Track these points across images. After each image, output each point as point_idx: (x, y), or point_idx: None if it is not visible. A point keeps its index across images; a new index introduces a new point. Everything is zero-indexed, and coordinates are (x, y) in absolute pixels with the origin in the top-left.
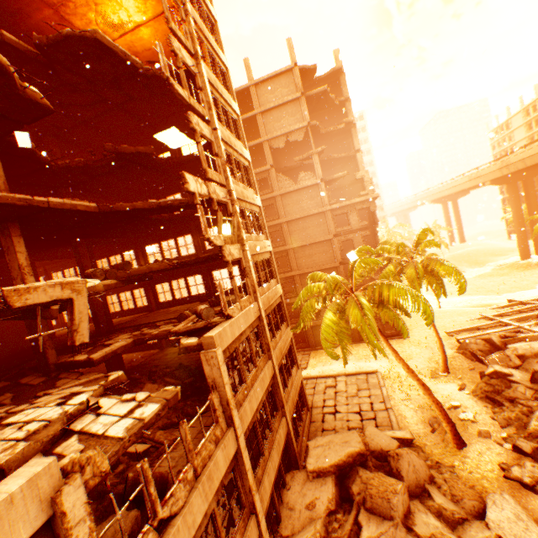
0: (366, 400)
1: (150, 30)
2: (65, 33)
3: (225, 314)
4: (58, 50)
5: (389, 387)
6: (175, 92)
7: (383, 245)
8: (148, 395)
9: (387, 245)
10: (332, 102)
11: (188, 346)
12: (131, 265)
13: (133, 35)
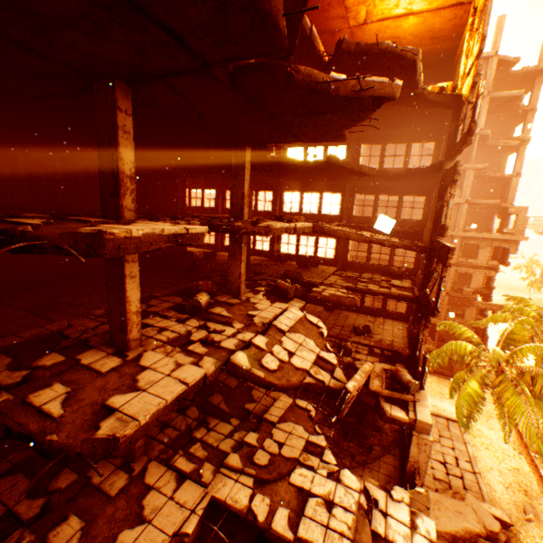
0: (450, 452)
1: (417, 20)
2: (384, 46)
3: (423, 388)
4: (357, 58)
5: (473, 445)
6: (468, 141)
7: (517, 301)
8: (408, 496)
9: (522, 303)
10: (515, 110)
11: (396, 419)
12: (302, 276)
13: (393, 21)
